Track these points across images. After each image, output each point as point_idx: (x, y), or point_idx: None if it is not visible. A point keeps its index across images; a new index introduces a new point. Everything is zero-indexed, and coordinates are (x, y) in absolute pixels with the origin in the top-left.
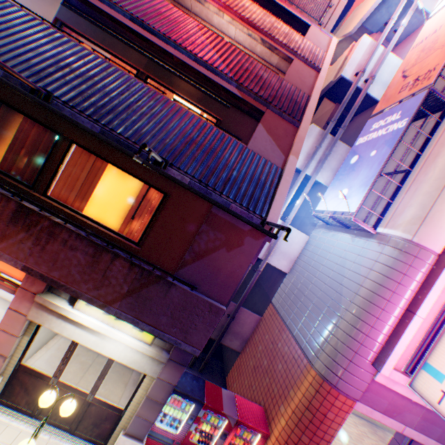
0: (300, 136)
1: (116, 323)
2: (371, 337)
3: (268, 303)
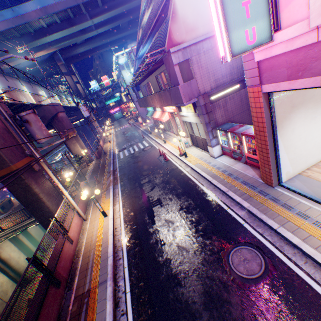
0: None
1: (188, 111)
2: None
3: None
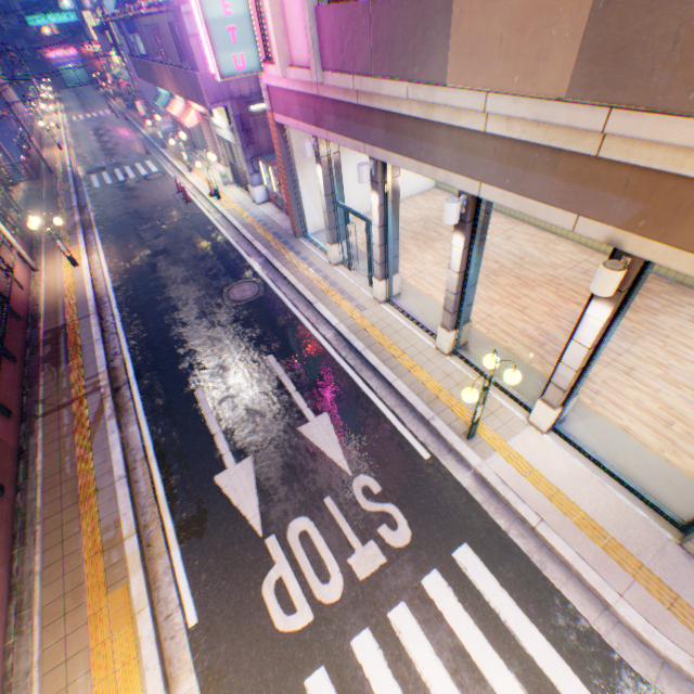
0: None
1: (222, 121)
2: None
3: None
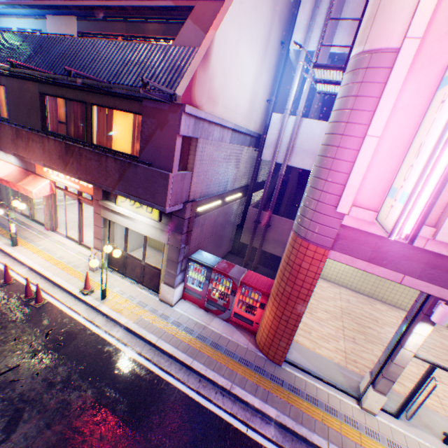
0: (225, 8)
1: (138, 211)
2: (330, 181)
3: None
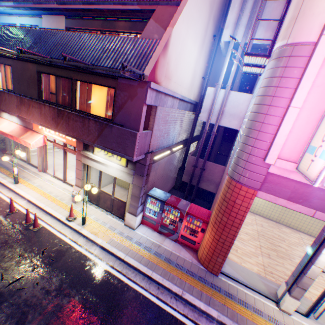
0: (179, 11)
1: (110, 159)
2: (259, 139)
3: (229, 156)
